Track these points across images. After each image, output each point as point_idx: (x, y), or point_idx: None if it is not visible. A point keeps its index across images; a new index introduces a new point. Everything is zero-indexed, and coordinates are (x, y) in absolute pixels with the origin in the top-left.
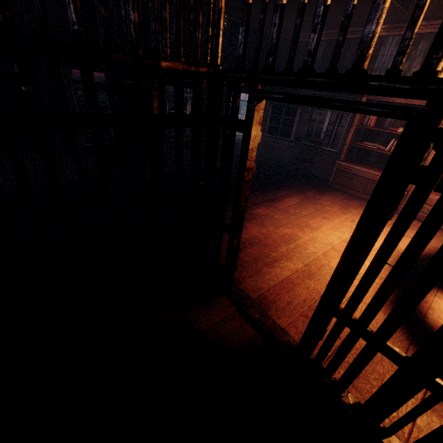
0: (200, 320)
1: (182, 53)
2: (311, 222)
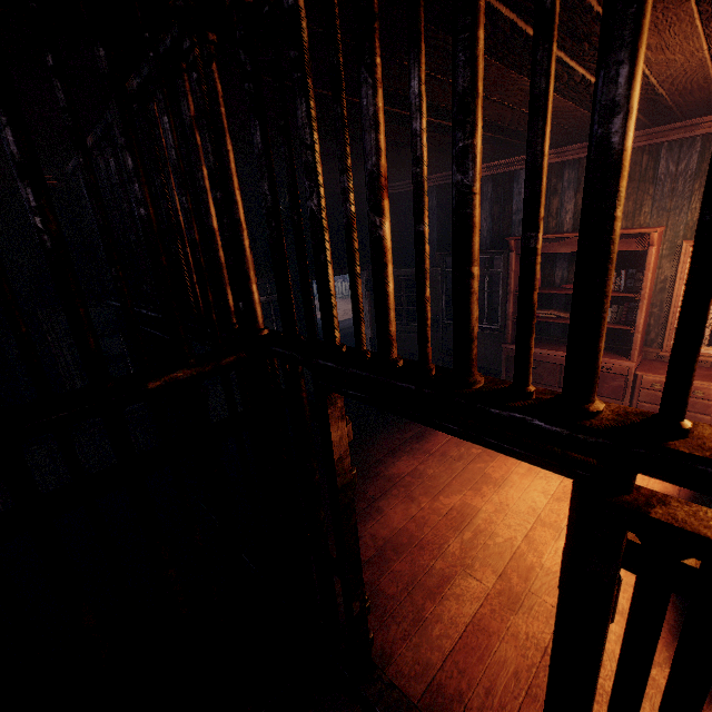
0: None
1: (187, 352)
2: (491, 469)
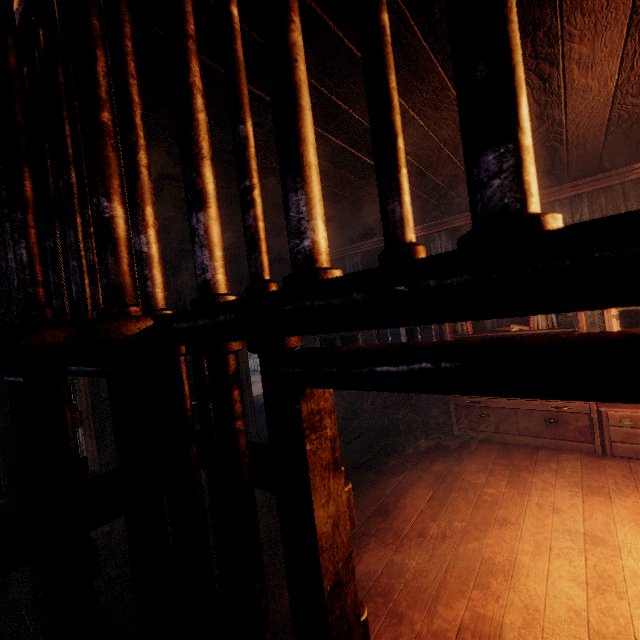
0: None
1: None
2: (489, 549)
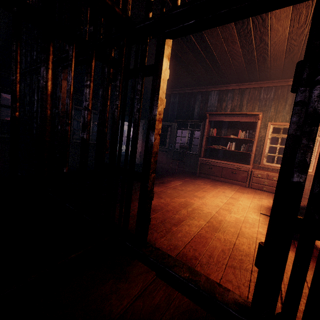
0: (109, 301)
1: None
2: (197, 194)
